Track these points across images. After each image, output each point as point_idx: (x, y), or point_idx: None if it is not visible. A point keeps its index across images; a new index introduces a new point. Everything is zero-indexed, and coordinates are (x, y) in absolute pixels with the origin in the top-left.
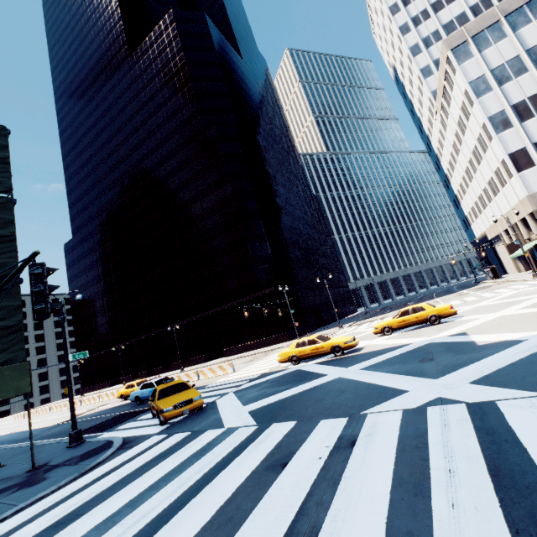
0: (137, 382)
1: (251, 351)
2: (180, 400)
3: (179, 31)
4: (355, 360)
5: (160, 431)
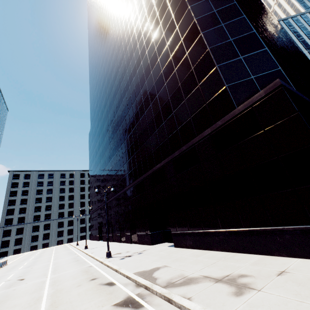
0: None
1: (218, 261)
2: None
3: None
4: None
5: None
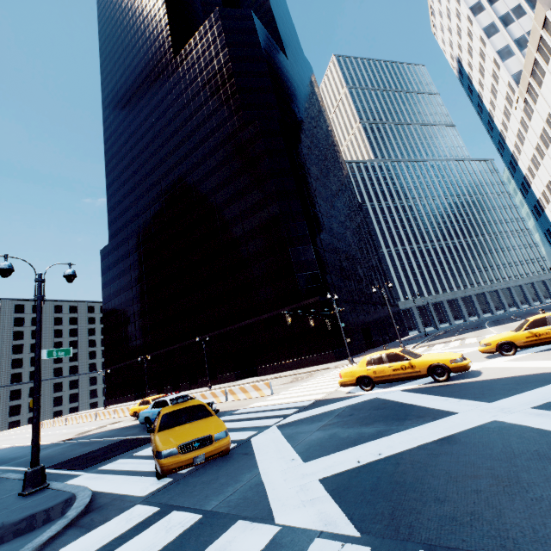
0: (153, 397)
1: (289, 372)
2: (192, 437)
3: (224, 28)
4: (490, 389)
5: (151, 494)
